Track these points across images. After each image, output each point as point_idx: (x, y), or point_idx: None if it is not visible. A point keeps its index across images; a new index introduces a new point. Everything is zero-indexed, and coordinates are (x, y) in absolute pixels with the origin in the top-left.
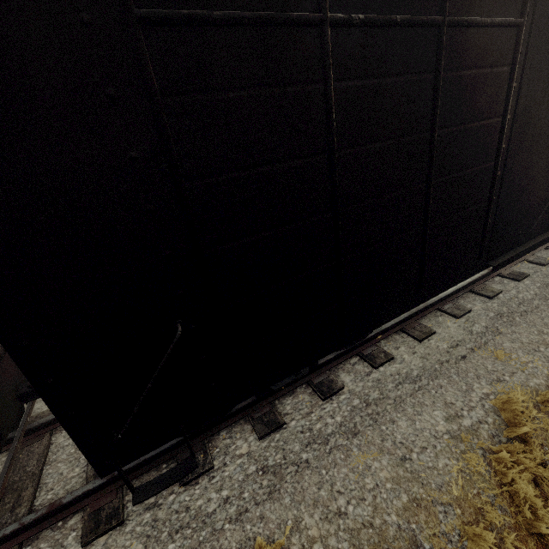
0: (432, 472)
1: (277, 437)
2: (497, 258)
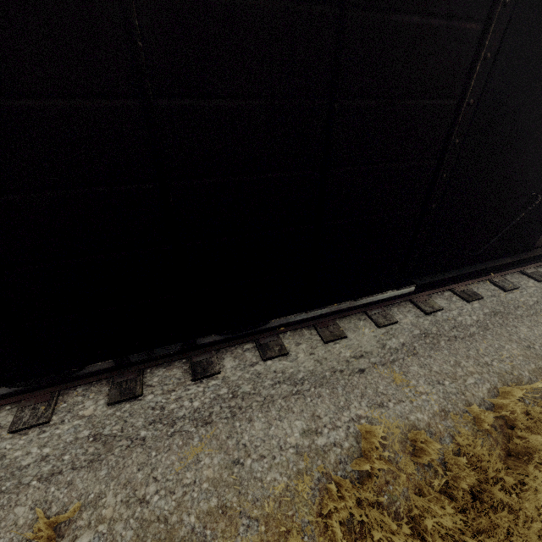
0: (256, 483)
1: (125, 408)
2: (429, 276)
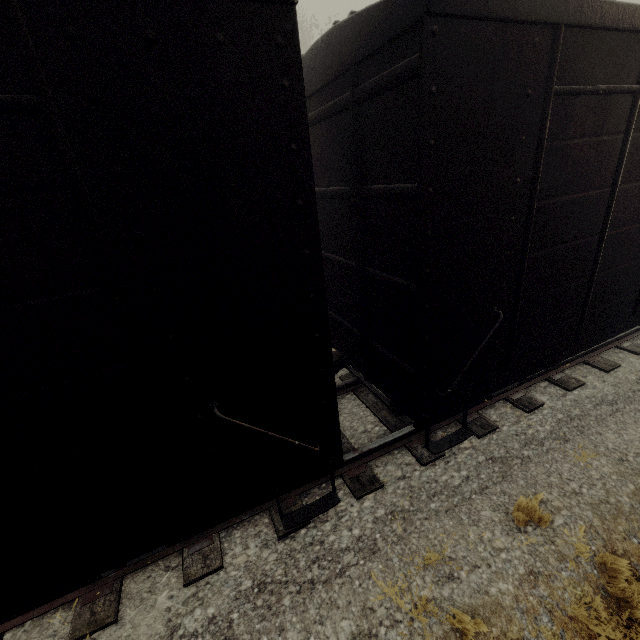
0: None
1: (495, 437)
2: None
